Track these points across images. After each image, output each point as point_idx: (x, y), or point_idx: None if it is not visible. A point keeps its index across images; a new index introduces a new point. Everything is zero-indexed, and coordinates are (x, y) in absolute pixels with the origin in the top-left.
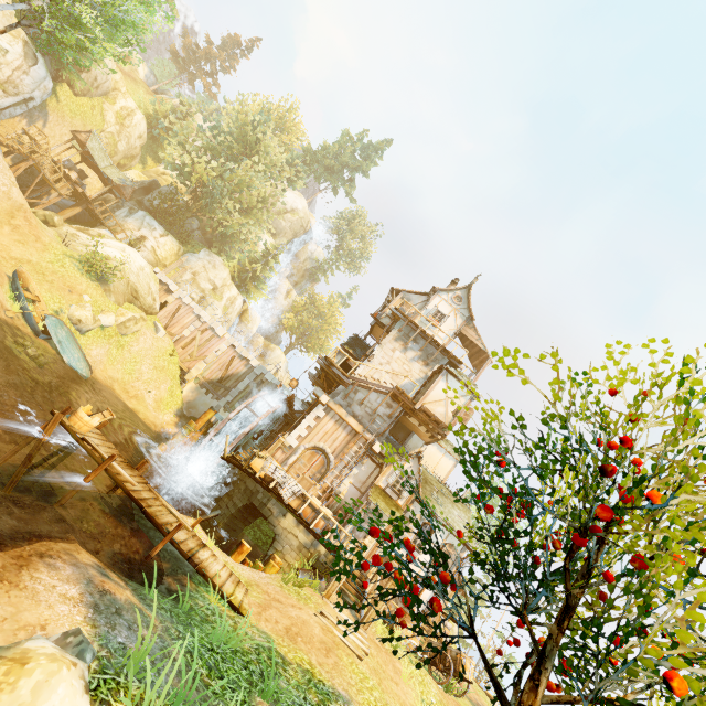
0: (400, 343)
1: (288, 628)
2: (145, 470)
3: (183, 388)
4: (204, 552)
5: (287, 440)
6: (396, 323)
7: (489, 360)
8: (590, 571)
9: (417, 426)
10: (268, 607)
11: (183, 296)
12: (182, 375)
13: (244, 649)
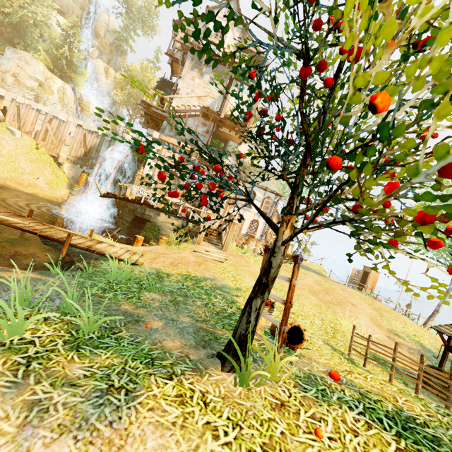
0: (196, 71)
1: (172, 262)
2: (62, 225)
3: (63, 170)
4: (101, 245)
5: (144, 173)
6: (187, 53)
7: (266, 63)
8: (324, 117)
9: (228, 133)
10: (158, 258)
11: (14, 97)
12: (56, 161)
13: (137, 277)
